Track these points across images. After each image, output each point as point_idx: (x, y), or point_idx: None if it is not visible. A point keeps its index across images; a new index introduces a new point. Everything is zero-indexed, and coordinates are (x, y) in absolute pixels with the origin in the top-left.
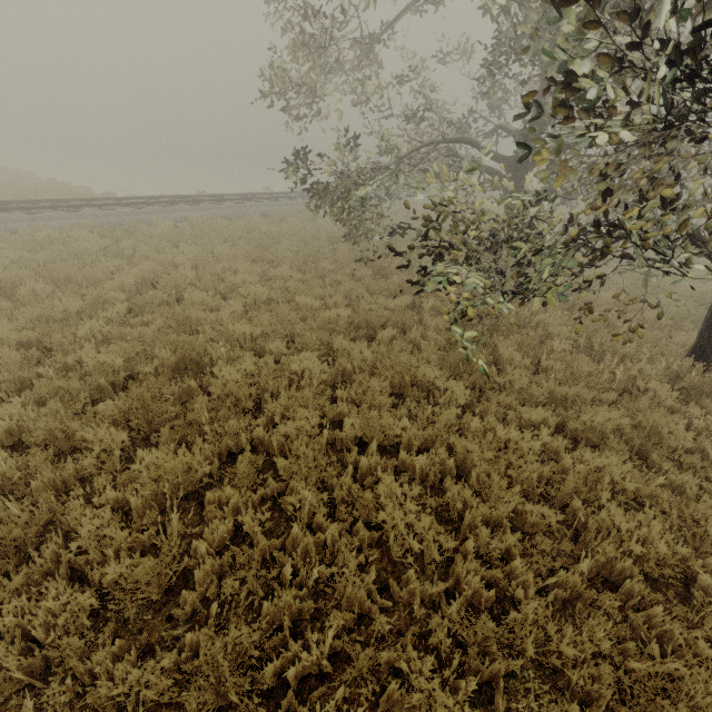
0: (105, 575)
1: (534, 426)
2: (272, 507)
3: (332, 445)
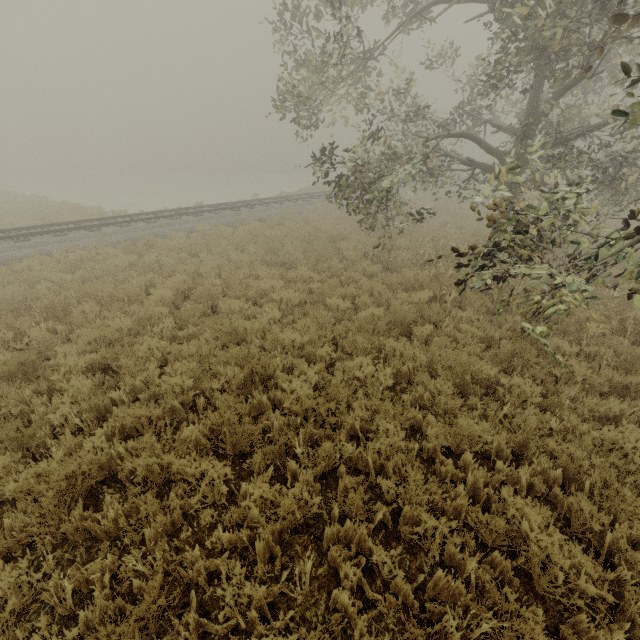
0: (244, 638)
1: (609, 419)
2: (386, 536)
3: (416, 455)
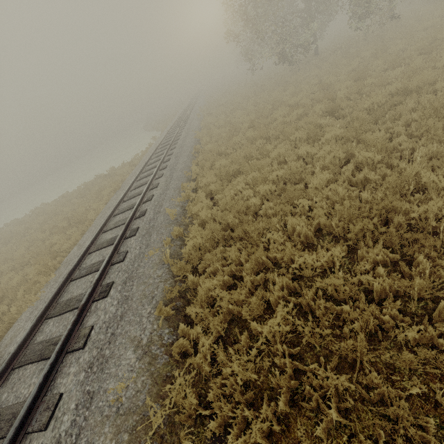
0: None
1: None
2: None
3: None
